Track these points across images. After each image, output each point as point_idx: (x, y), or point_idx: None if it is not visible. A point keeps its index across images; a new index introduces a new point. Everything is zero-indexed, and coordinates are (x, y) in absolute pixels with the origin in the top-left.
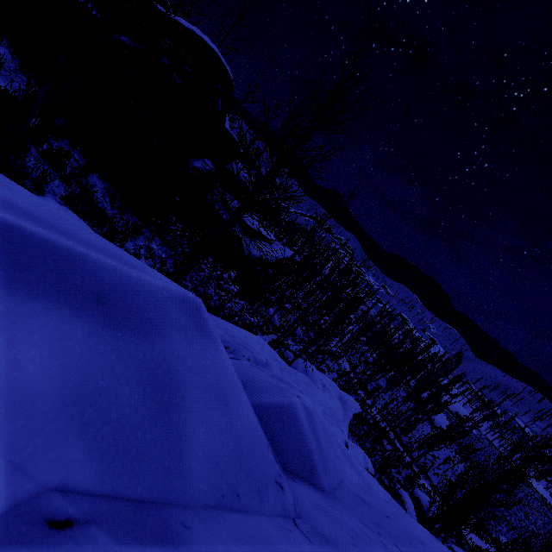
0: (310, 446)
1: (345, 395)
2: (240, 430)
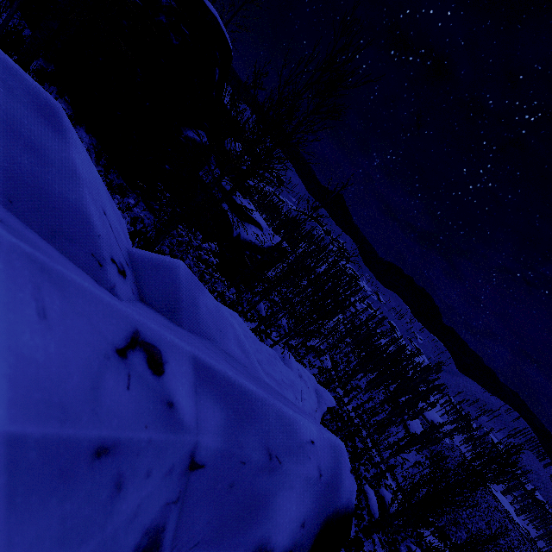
0: (181, 295)
1: (322, 389)
2: (54, 191)
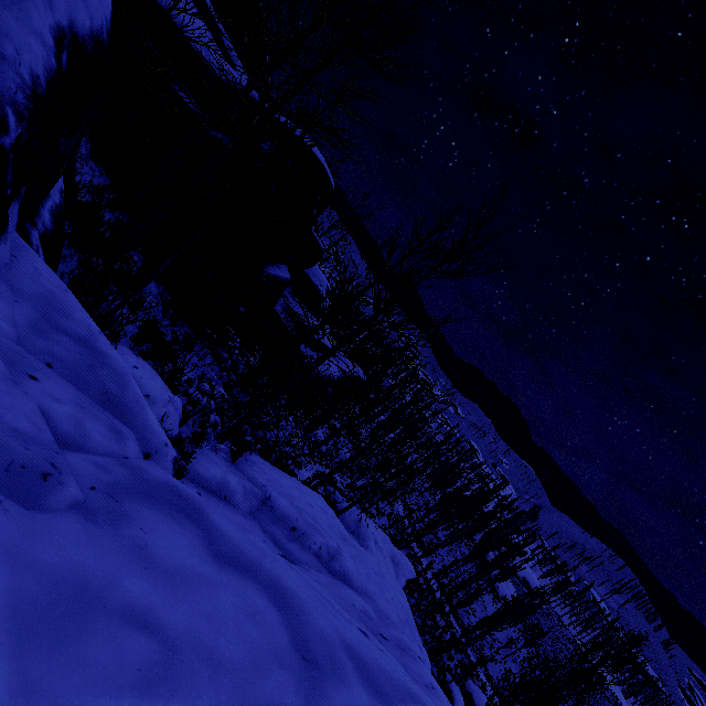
0: None
1: (398, 553)
2: None
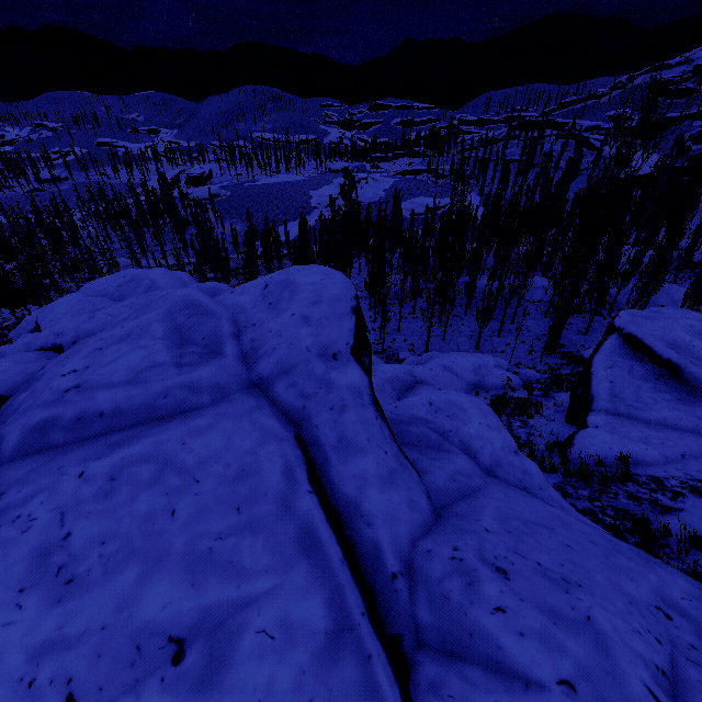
0: None
1: None
2: None
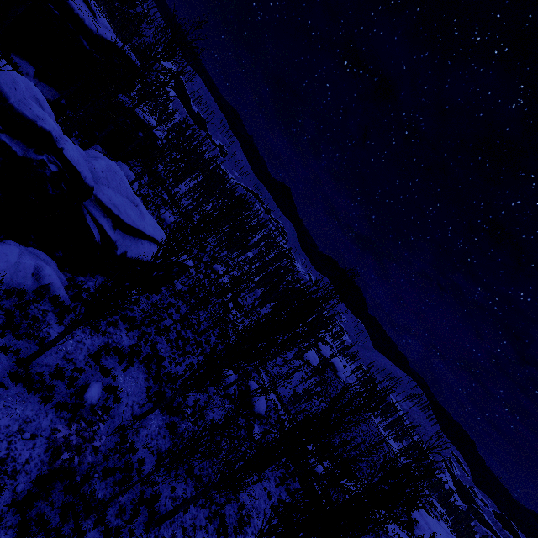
0: None
1: None
2: None
